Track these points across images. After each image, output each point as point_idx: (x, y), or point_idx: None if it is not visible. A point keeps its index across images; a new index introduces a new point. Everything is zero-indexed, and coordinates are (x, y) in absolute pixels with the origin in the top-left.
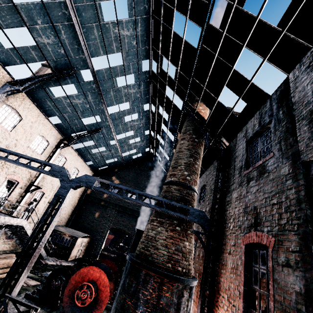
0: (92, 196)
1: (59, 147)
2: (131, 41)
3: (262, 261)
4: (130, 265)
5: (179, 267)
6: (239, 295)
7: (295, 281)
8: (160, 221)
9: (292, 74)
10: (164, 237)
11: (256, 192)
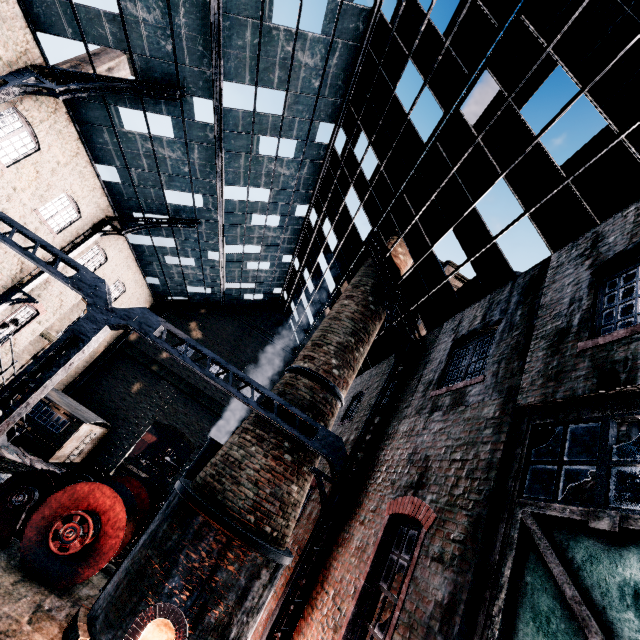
0: (137, 347)
1: (100, 230)
2: (312, 79)
3: (407, 547)
4: (178, 501)
5: (267, 526)
6: (354, 593)
7: (441, 586)
8: (259, 436)
9: (557, 255)
10: (258, 467)
11: (437, 432)
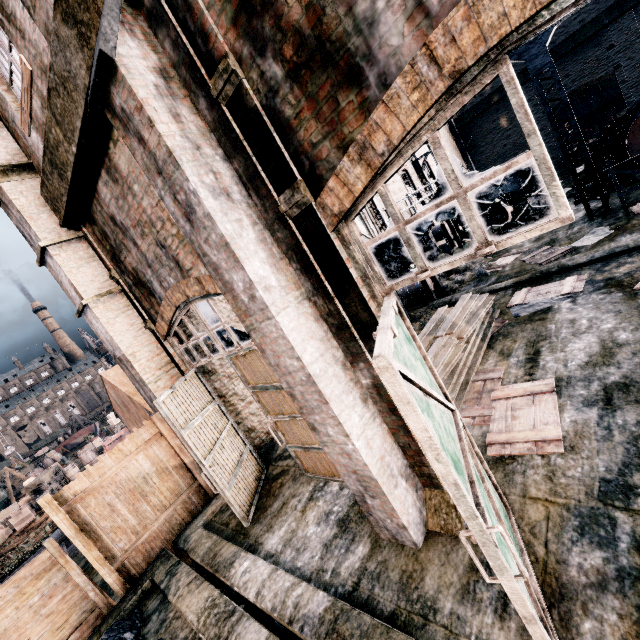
0: (465, 112)
1: None
2: None
3: None
4: None
5: None
6: None
7: None
8: None
9: None
10: None
11: None
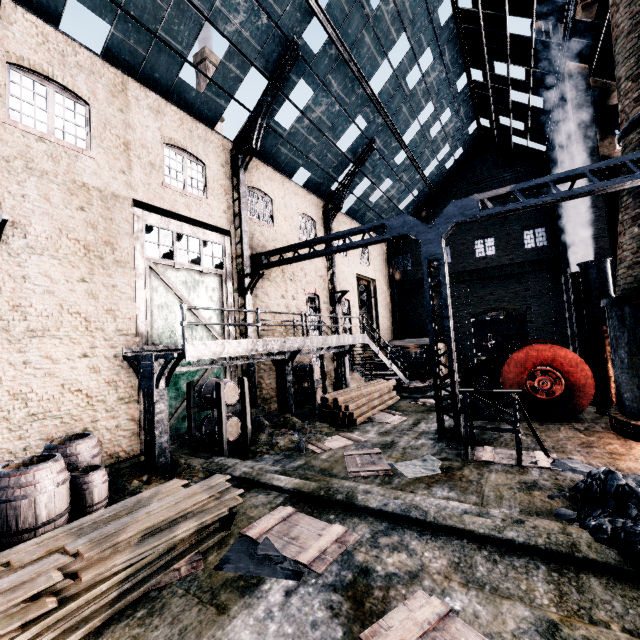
0: (407, 280)
1: (329, 220)
2: None
3: None
4: (631, 308)
5: None
6: None
7: None
8: None
9: None
10: None
11: None
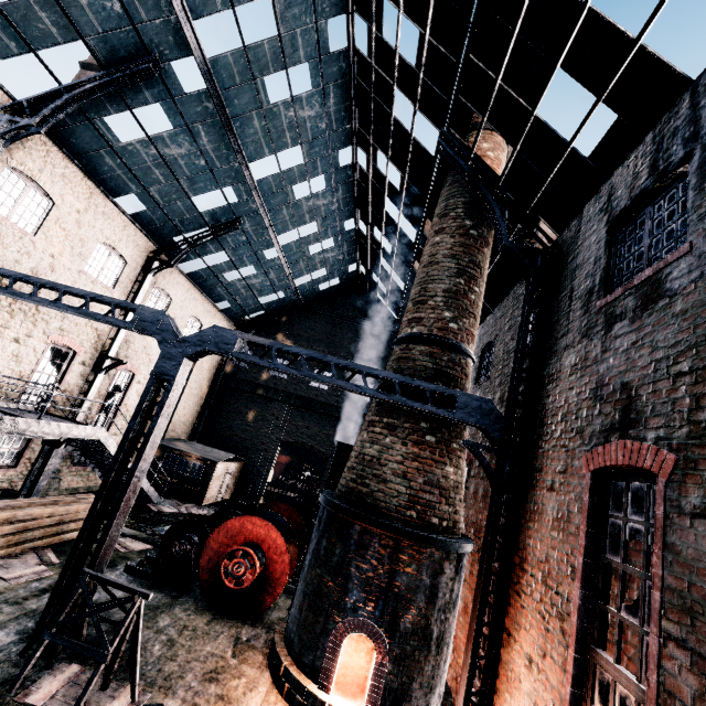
0: (236, 377)
1: (150, 270)
2: None
3: (634, 506)
4: (328, 515)
5: (433, 518)
6: (573, 573)
7: None
8: (389, 425)
9: None
10: (399, 458)
11: (631, 348)
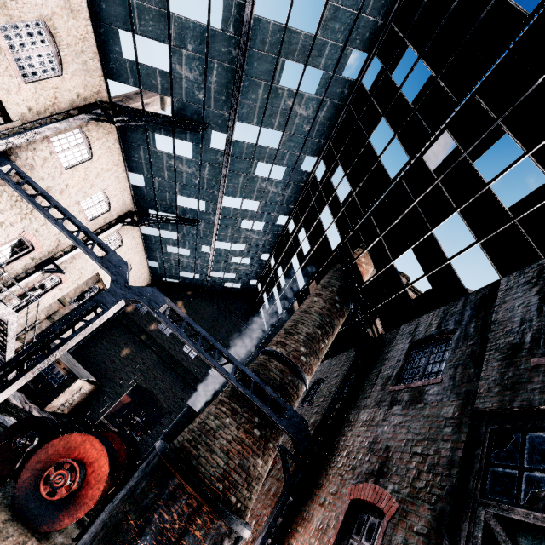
0: (131, 318)
1: (122, 221)
2: (304, 125)
3: (367, 535)
4: (157, 461)
5: (233, 496)
6: None
7: None
8: (234, 409)
9: (506, 279)
10: (230, 438)
11: (397, 425)
